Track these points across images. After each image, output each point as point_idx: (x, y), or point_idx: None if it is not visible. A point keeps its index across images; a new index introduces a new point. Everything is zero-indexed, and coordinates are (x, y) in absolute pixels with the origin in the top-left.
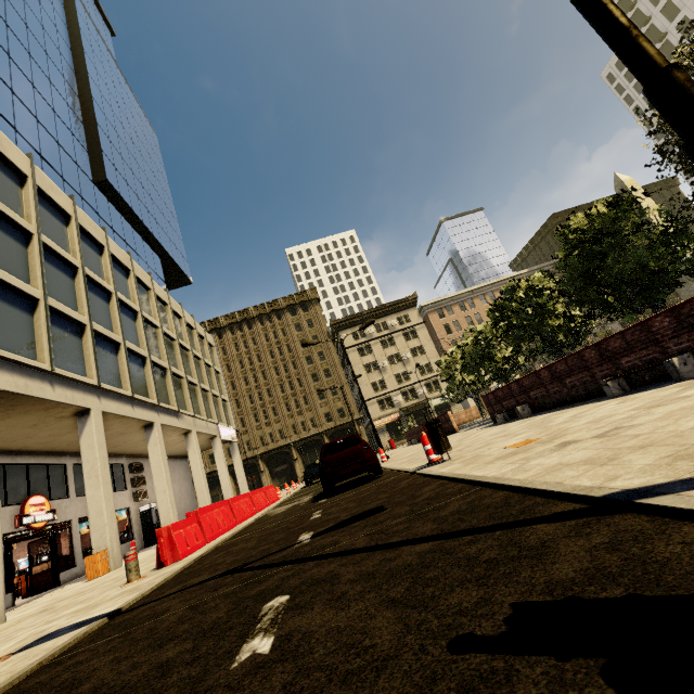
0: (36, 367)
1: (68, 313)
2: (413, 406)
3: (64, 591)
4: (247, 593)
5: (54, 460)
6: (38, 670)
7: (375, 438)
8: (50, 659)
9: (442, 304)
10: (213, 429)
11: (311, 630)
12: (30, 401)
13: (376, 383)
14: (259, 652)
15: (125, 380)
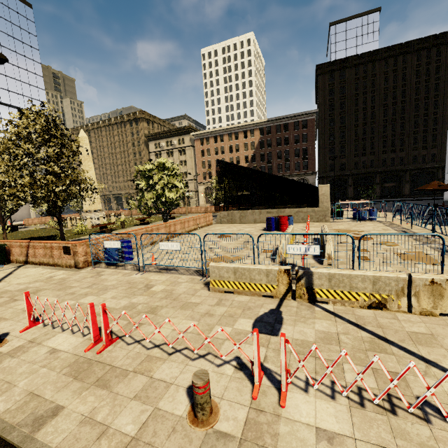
0: None
1: None
2: None
3: None
4: None
5: None
6: None
7: None
8: None
9: (205, 135)
10: None
11: None
12: None
13: None
14: None
15: None
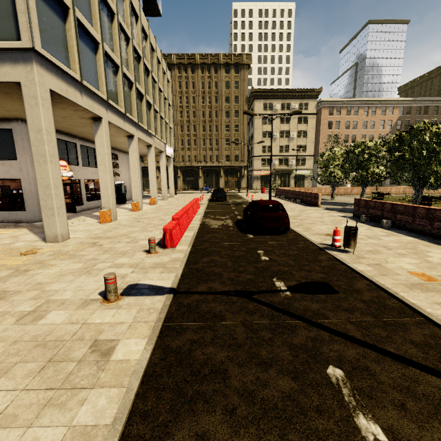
0: (71, 76)
1: (88, 29)
2: (283, 170)
3: (89, 225)
4: (291, 340)
5: (70, 139)
6: (164, 329)
7: (251, 181)
8: (163, 321)
9: (336, 104)
10: (162, 147)
11: (413, 440)
12: (68, 103)
13: (266, 147)
14: (381, 440)
15: (120, 99)
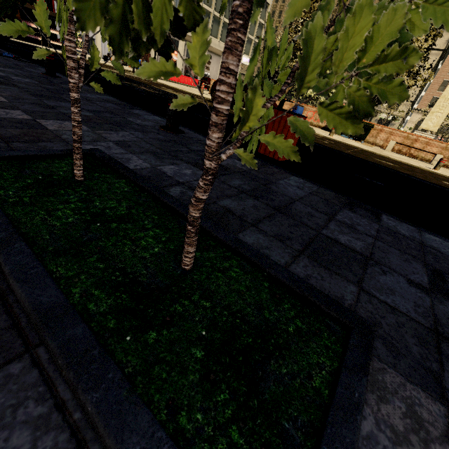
0: None
1: None
2: None
3: None
4: None
5: None
6: None
7: None
8: None
9: None
10: None
11: None
12: None
13: None
14: None
15: None
